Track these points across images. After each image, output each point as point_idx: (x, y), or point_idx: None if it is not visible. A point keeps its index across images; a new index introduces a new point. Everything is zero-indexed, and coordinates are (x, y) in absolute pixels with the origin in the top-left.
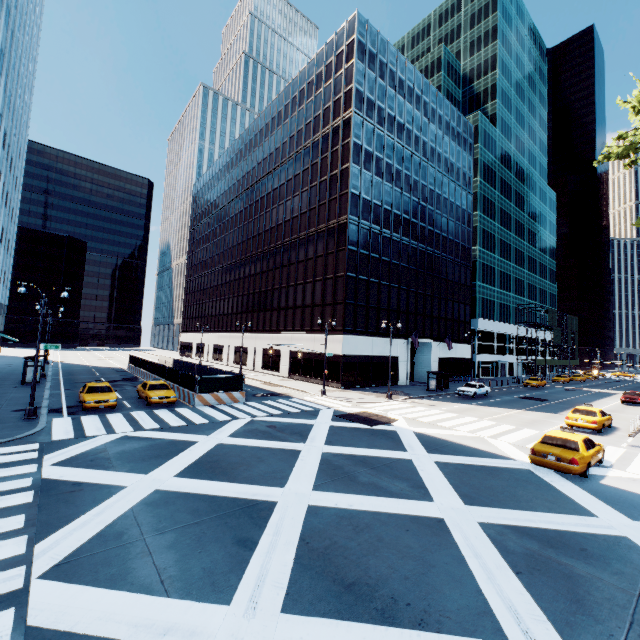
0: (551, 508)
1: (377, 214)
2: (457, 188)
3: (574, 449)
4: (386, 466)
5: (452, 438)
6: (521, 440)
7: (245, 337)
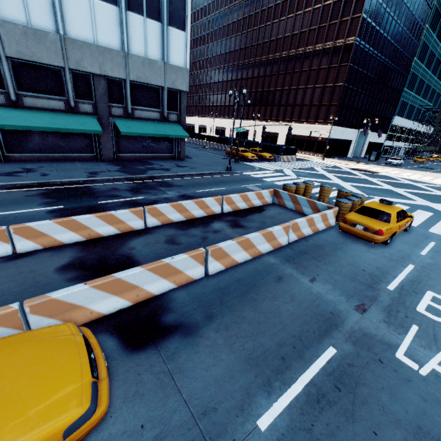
0: None
1: (370, 35)
2: (423, 3)
3: None
4: (405, 185)
5: (414, 179)
6: None
7: (246, 123)
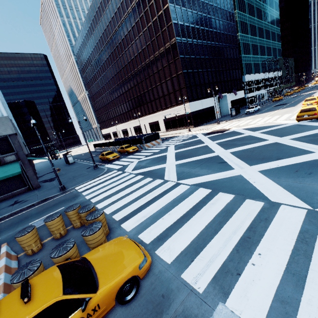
0: (311, 130)
1: (188, 32)
2: None
3: (314, 110)
4: (242, 139)
5: (258, 126)
6: (286, 118)
7: (137, 121)
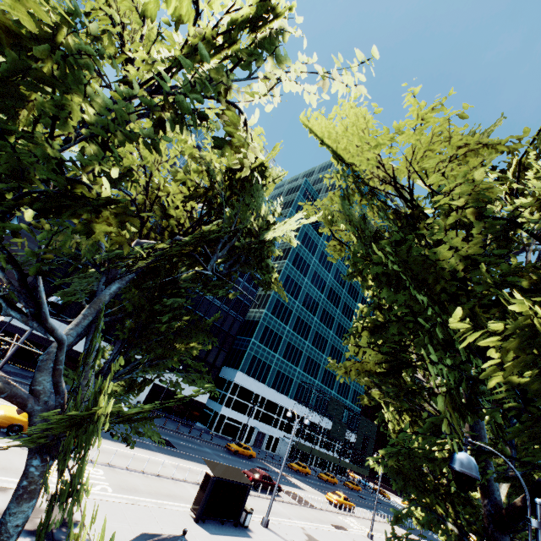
0: None
1: None
2: None
3: None
4: None
5: None
6: None
7: None
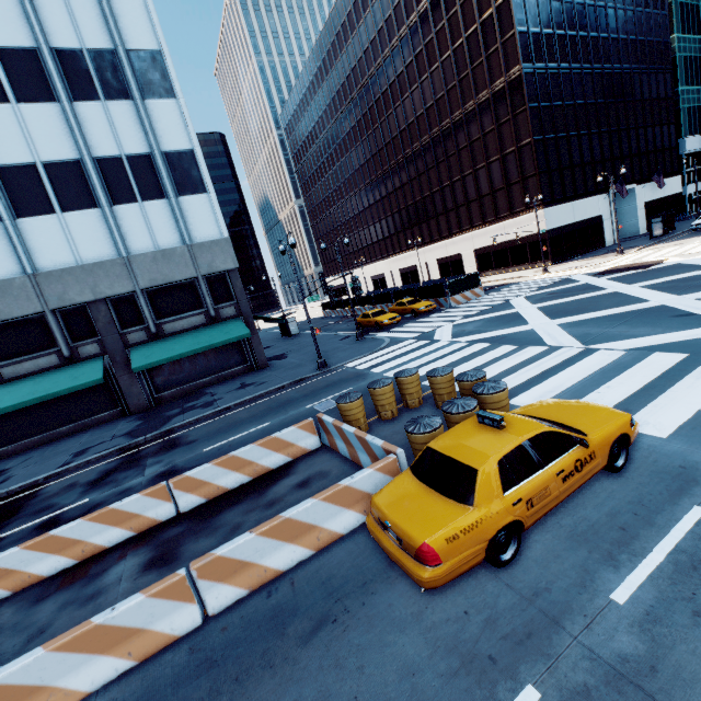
0: None
1: (550, 47)
2: None
3: None
4: None
5: None
6: None
7: (409, 256)
